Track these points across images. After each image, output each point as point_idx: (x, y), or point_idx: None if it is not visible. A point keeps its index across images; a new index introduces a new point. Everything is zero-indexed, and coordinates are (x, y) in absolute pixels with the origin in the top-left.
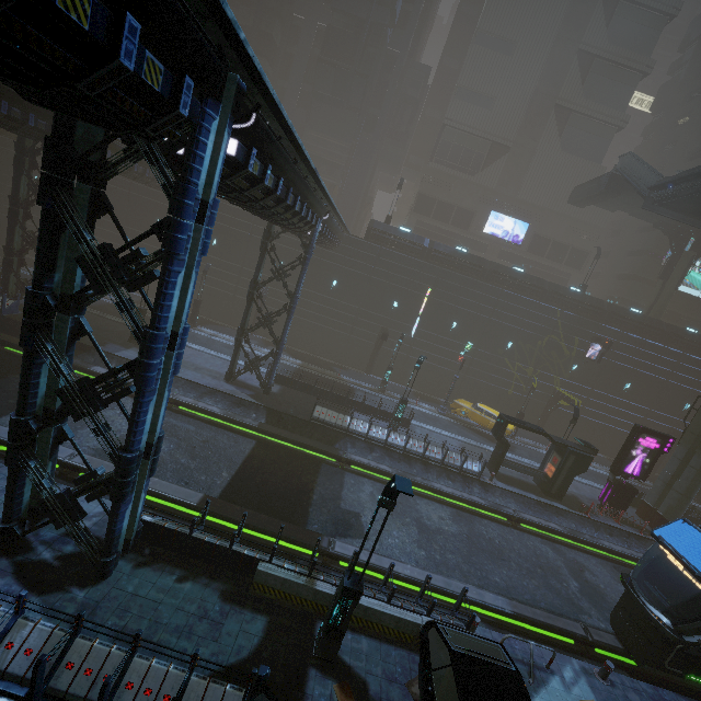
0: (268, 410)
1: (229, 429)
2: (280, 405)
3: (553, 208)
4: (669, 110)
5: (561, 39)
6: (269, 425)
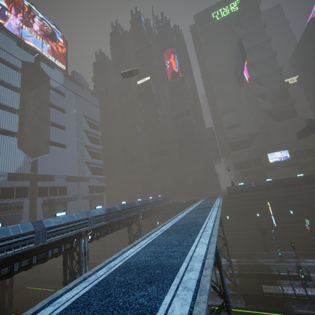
0: (243, 295)
1: (234, 312)
2: (246, 291)
3: (292, 139)
4: (308, 84)
5: (249, 97)
6: (249, 304)
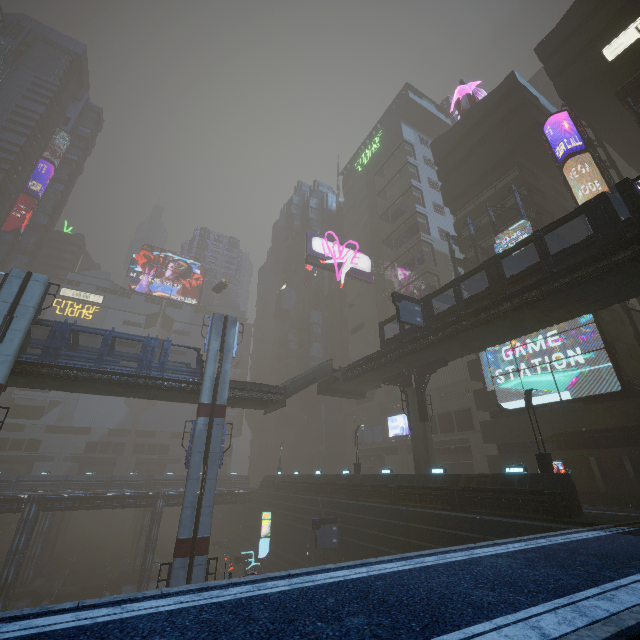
0: None
1: None
2: None
3: None
4: None
5: (379, 301)
6: None
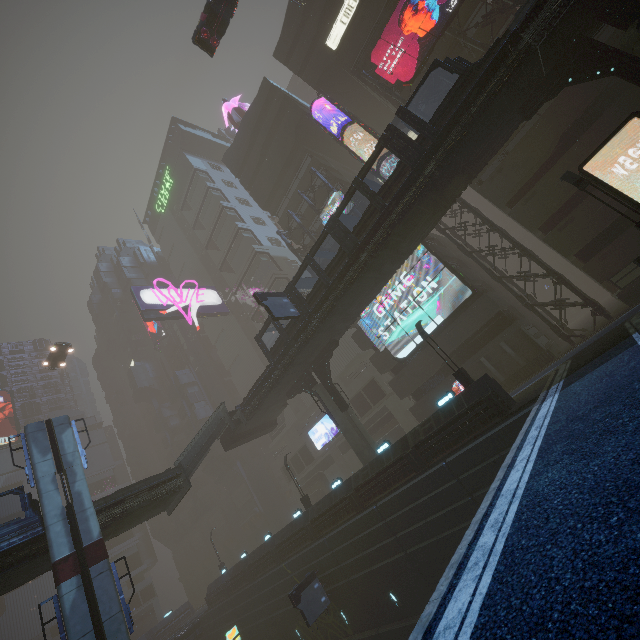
0: None
1: None
2: None
3: None
4: None
5: (244, 327)
6: None
